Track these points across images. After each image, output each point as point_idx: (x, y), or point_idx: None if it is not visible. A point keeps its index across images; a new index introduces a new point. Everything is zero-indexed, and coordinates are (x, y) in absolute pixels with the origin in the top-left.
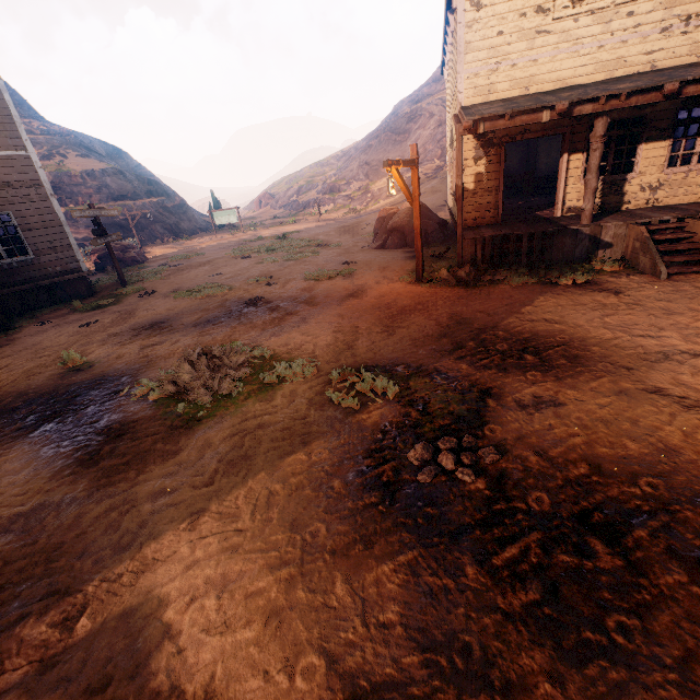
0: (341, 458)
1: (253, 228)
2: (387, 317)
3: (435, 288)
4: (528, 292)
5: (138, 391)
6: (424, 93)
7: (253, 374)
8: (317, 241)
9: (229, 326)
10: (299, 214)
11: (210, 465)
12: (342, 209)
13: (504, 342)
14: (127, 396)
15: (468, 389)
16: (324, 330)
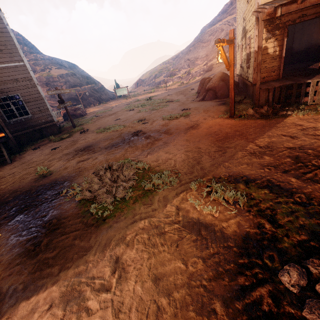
0: (215, 271)
1: (134, 96)
2: (218, 141)
3: (244, 120)
4: (314, 120)
5: (70, 193)
6: (217, 20)
7: (138, 182)
8: (166, 99)
9: (123, 148)
10: (155, 88)
11: (110, 266)
12: (177, 83)
13: (317, 159)
14: (64, 196)
15: (307, 202)
16: (179, 150)
